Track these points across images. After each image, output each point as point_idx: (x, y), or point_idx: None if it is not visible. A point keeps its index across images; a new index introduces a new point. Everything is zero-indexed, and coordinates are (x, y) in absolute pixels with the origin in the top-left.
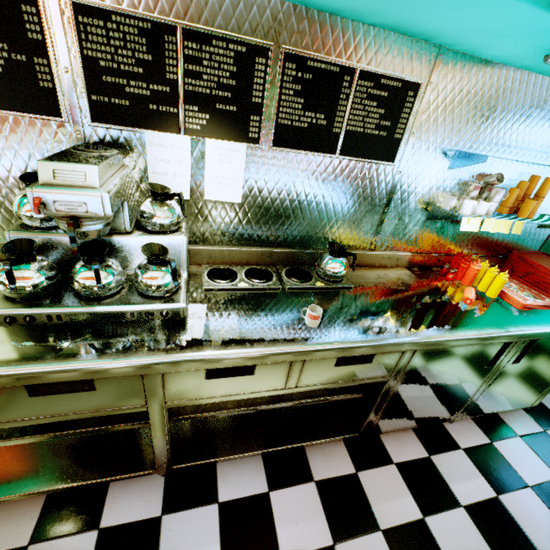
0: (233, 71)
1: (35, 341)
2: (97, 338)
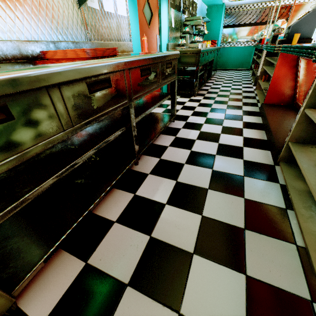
0: (189, 2)
1: None
2: None
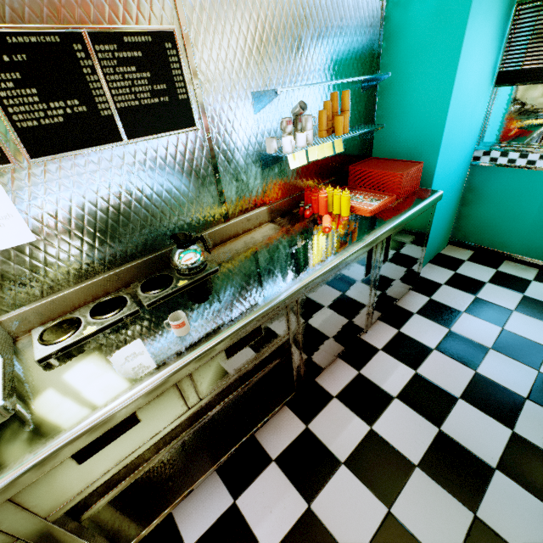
0: None
1: None
2: None
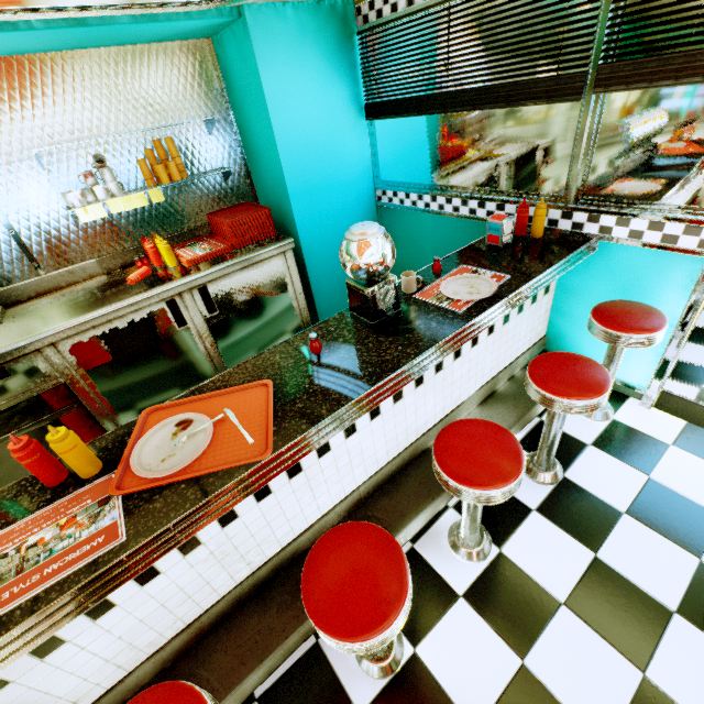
0: None
1: None
2: None
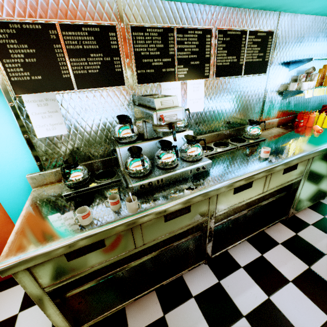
0: (197, 44)
1: (157, 194)
2: (182, 186)
